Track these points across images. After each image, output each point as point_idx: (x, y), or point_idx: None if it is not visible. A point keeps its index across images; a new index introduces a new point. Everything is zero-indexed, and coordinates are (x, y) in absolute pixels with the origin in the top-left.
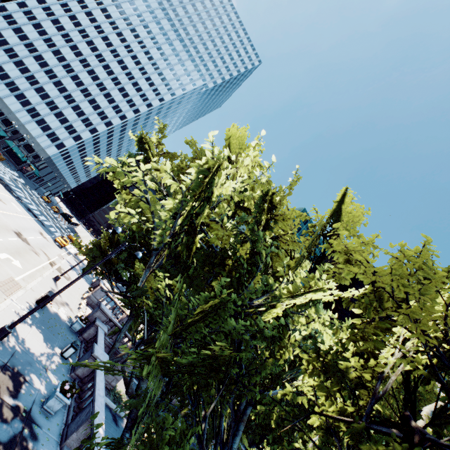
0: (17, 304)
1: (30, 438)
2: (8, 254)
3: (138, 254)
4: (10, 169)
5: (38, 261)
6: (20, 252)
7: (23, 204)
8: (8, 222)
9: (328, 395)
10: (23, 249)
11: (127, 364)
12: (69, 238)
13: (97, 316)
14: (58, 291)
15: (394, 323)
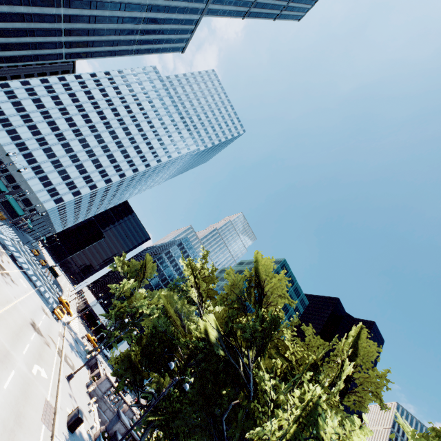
0: (59, 440)
1: None
2: (36, 363)
3: (186, 388)
4: (8, 226)
5: (51, 356)
6: (40, 354)
7: (25, 274)
8: (25, 313)
9: None
10: (41, 346)
11: None
12: (59, 301)
13: (117, 428)
14: (120, 440)
15: None
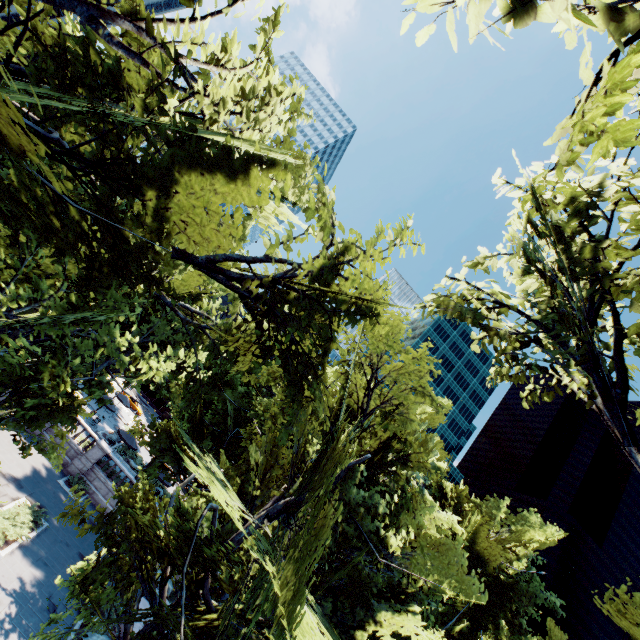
0: None
1: None
2: None
3: None
4: None
5: None
6: None
7: None
8: None
9: None
10: None
11: None
12: None
13: None
14: None
15: None
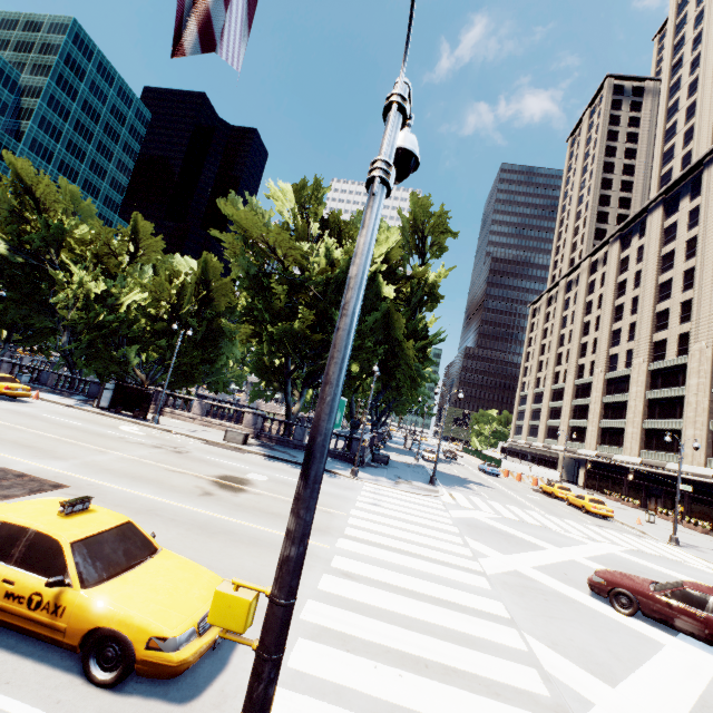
0: None
1: (36, 387)
2: None
3: (4, 295)
4: None
5: None
6: None
7: None
8: None
9: (150, 321)
10: None
11: (82, 341)
12: None
13: None
14: None
15: (159, 300)
